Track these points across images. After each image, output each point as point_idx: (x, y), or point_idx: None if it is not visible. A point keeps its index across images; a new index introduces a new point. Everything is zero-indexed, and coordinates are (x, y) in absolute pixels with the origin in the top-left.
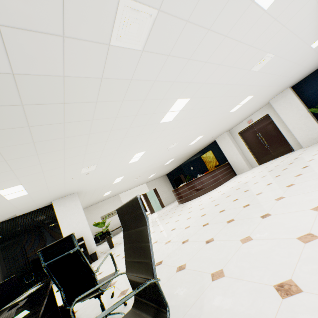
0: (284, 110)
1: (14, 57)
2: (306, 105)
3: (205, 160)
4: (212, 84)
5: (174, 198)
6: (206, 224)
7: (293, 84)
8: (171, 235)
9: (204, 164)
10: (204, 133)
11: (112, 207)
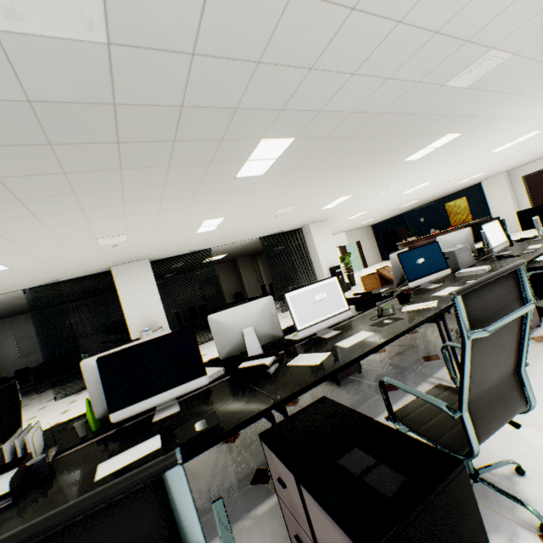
0: None
1: (519, 110)
2: None
3: (450, 211)
4: None
5: (377, 260)
6: None
7: None
8: None
9: (446, 216)
10: (487, 171)
11: None
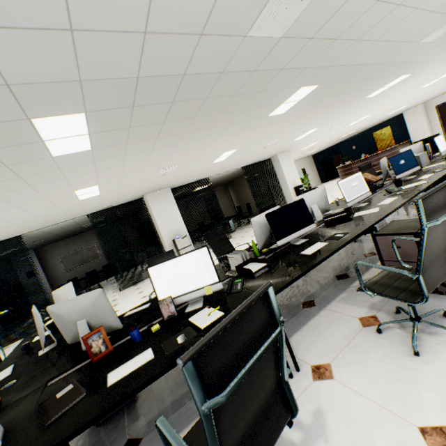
0: None
1: None
2: None
3: (377, 138)
4: None
5: (317, 182)
6: None
7: None
8: None
9: (373, 142)
10: (411, 103)
11: None
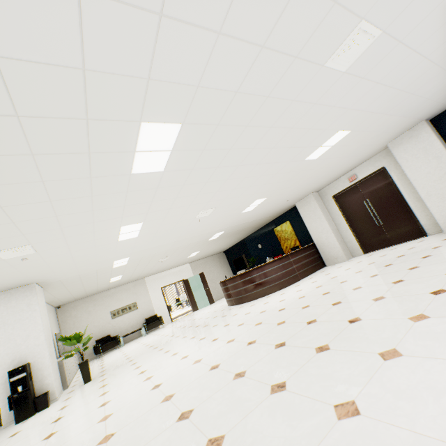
0: (413, 162)
1: None
2: None
3: (279, 236)
4: (228, 92)
5: None
6: (185, 417)
7: (434, 114)
8: (135, 409)
9: (278, 241)
10: (266, 195)
11: (130, 298)
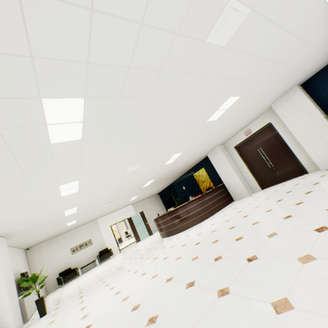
0: (291, 117)
1: None
2: (323, 109)
3: (198, 179)
4: (121, 67)
5: None
6: None
7: (303, 80)
8: None
9: (197, 184)
10: (181, 150)
11: (86, 236)
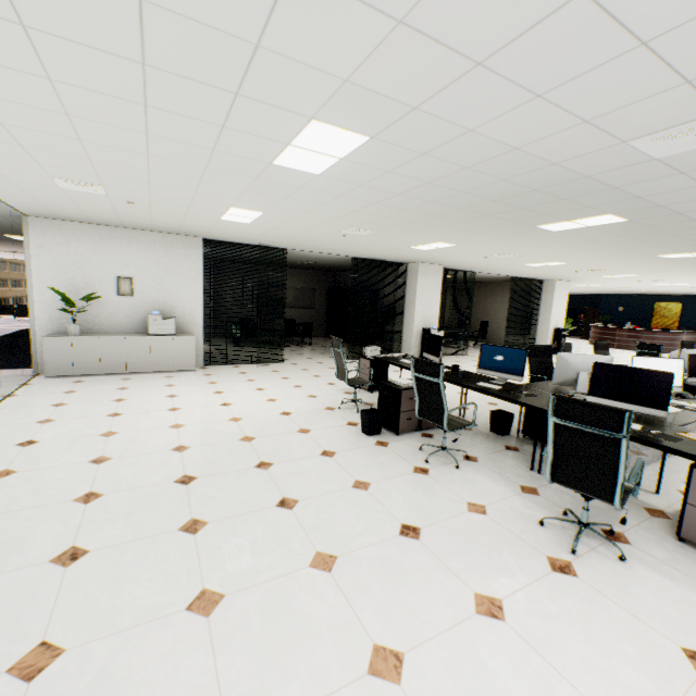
0: None
1: None
2: None
3: (657, 311)
4: None
5: None
6: None
7: None
8: None
9: (650, 314)
10: None
11: None
